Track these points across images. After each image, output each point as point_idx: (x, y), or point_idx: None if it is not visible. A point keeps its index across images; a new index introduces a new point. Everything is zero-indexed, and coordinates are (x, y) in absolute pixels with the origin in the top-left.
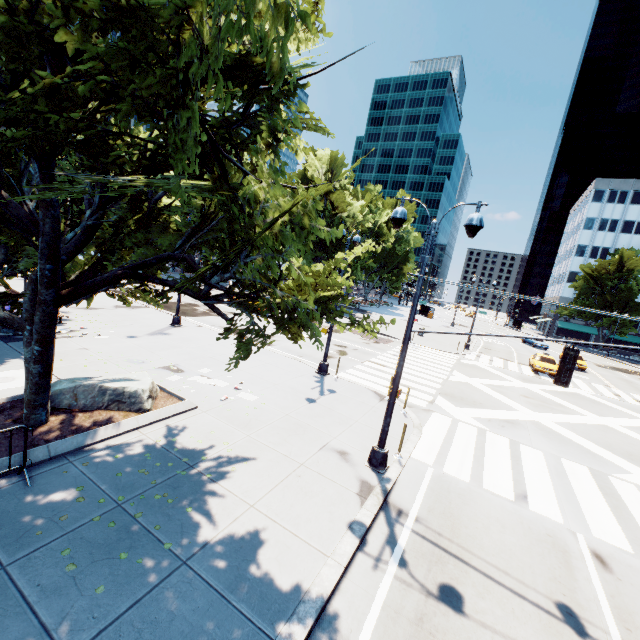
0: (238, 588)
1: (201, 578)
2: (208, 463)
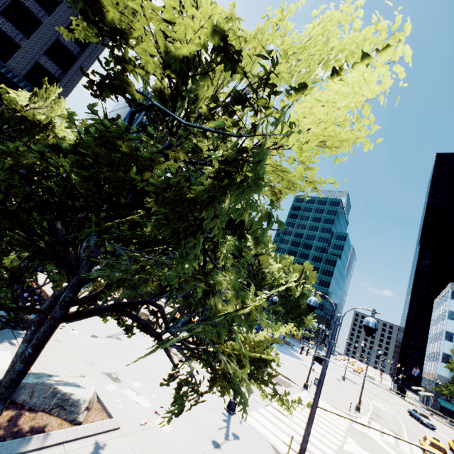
0: None
1: None
2: None
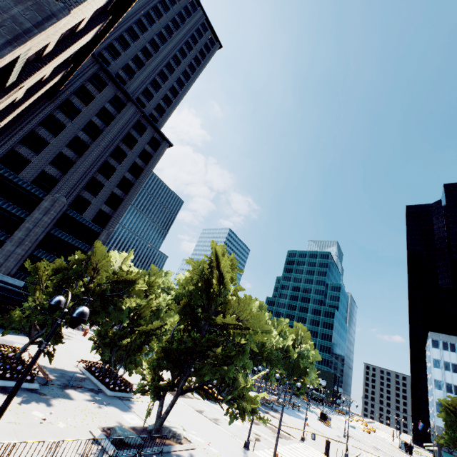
0: None
1: None
2: None
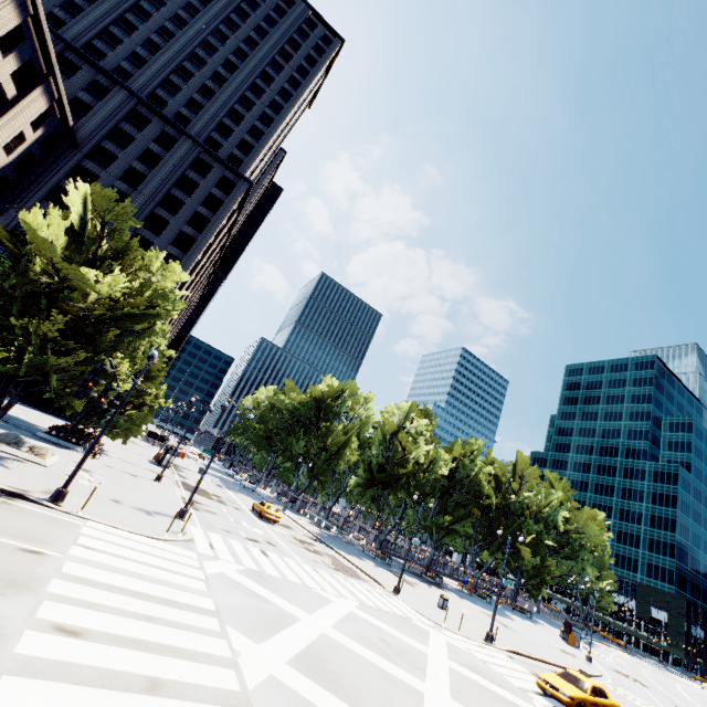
0: None
1: None
2: None
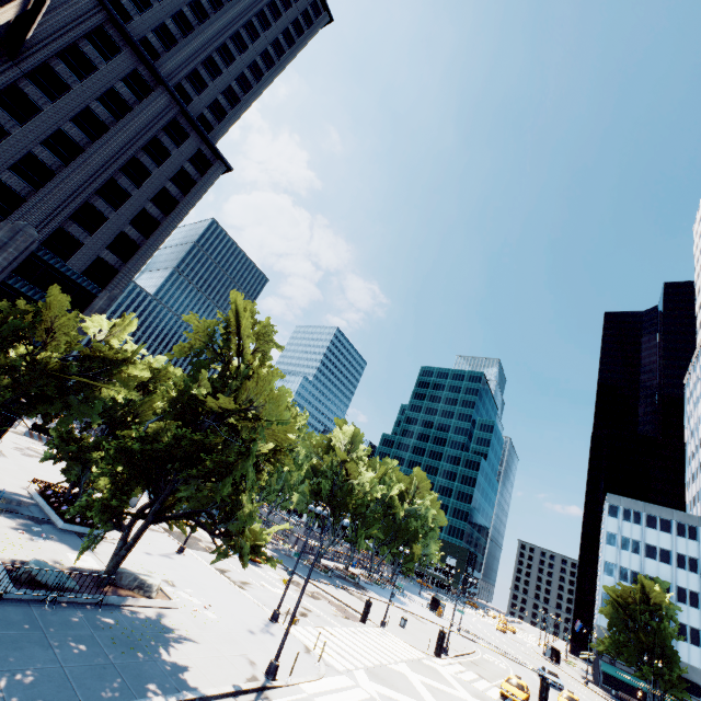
0: (173, 676)
1: (160, 667)
2: (175, 635)
